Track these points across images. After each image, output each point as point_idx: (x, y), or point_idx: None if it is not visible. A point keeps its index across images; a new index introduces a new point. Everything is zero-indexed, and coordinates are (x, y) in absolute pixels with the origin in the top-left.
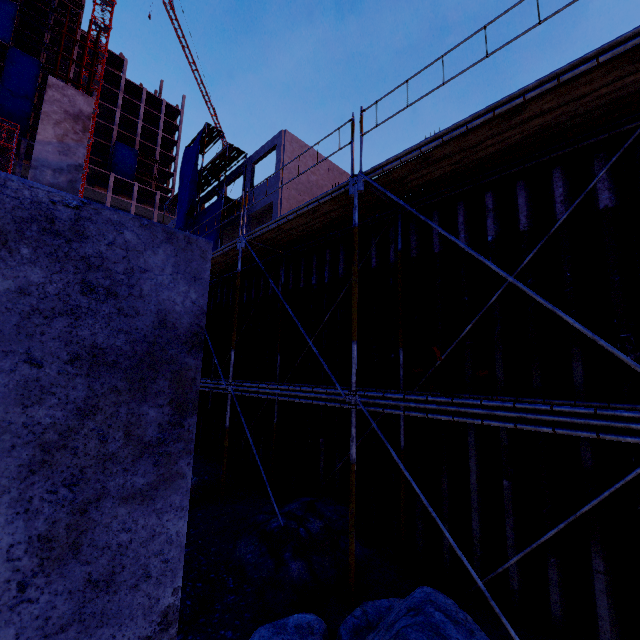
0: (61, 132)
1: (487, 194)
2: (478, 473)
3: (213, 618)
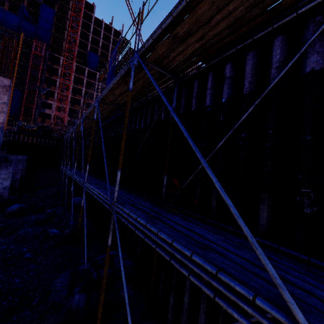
0: None
1: (227, 65)
2: None
3: None
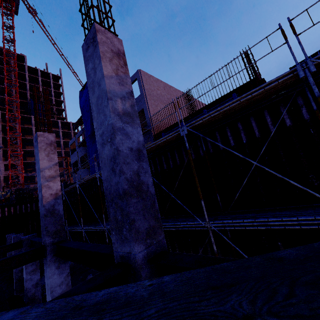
0: (114, 67)
1: None
2: None
3: None
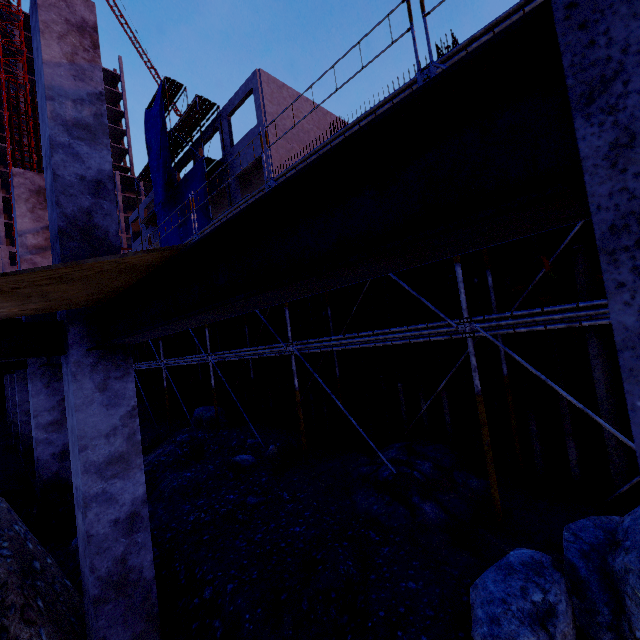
0: (68, 49)
1: None
2: (605, 382)
3: (383, 573)
